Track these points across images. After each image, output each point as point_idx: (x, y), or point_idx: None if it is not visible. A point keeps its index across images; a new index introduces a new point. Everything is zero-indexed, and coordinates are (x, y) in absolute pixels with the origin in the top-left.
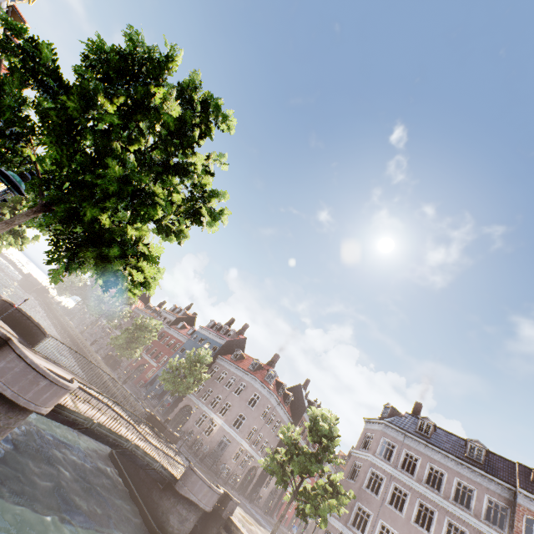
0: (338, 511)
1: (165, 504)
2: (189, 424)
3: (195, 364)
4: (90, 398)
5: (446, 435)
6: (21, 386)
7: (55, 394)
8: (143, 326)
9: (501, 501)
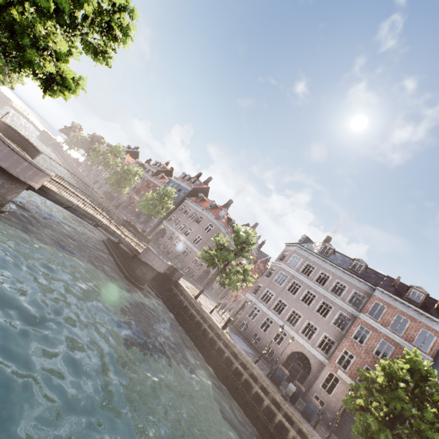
0: (246, 285)
1: (133, 265)
2: (164, 240)
3: (164, 197)
4: (77, 197)
5: (342, 257)
6: (11, 163)
7: (37, 174)
8: (128, 171)
9: (362, 294)
